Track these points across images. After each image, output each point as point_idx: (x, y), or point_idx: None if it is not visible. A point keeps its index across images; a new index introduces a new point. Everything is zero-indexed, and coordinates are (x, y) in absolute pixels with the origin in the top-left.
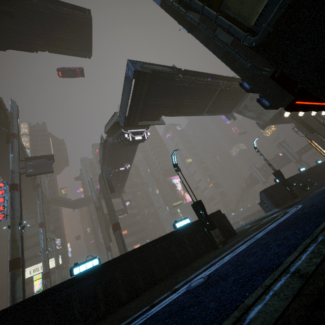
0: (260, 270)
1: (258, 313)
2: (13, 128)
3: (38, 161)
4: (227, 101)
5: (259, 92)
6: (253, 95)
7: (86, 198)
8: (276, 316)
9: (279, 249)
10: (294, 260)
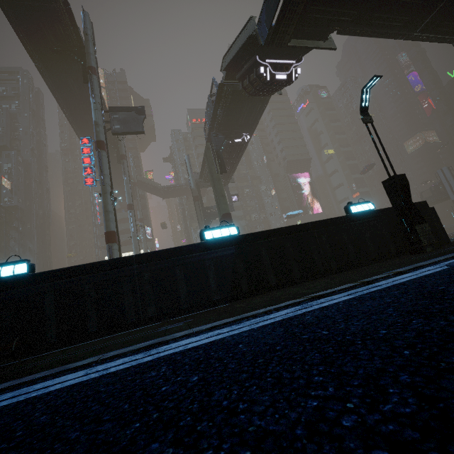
0: None
1: None
2: (91, 58)
3: (126, 115)
4: None
5: None
6: None
7: (178, 186)
8: None
9: None
10: None
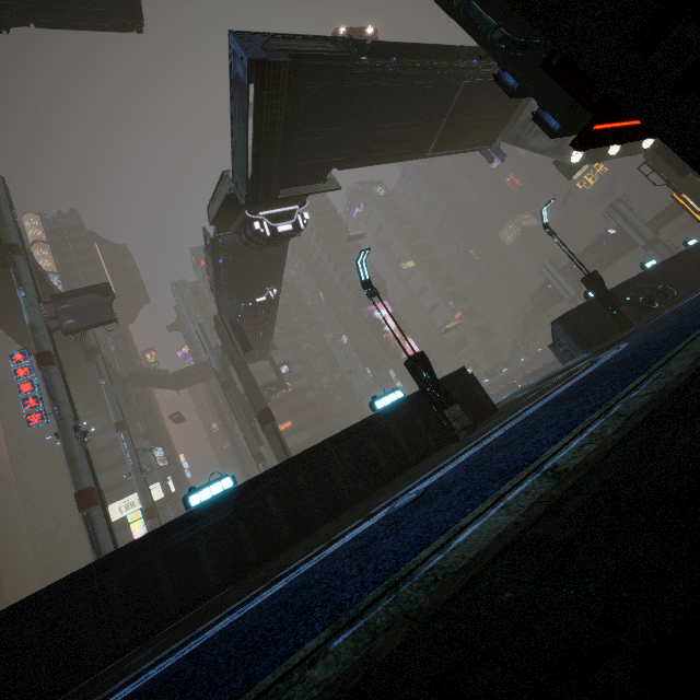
0: (502, 472)
1: (470, 535)
2: (8, 231)
3: (81, 301)
4: (484, 115)
5: (537, 95)
6: None
7: (199, 367)
8: (493, 536)
9: (547, 434)
10: (558, 451)
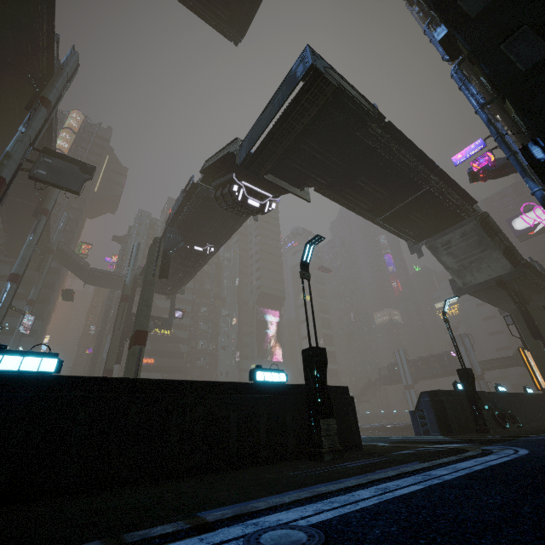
0: None
1: None
2: (52, 91)
3: (64, 165)
4: (426, 219)
5: None
6: (470, 230)
7: (115, 276)
8: None
9: None
10: None
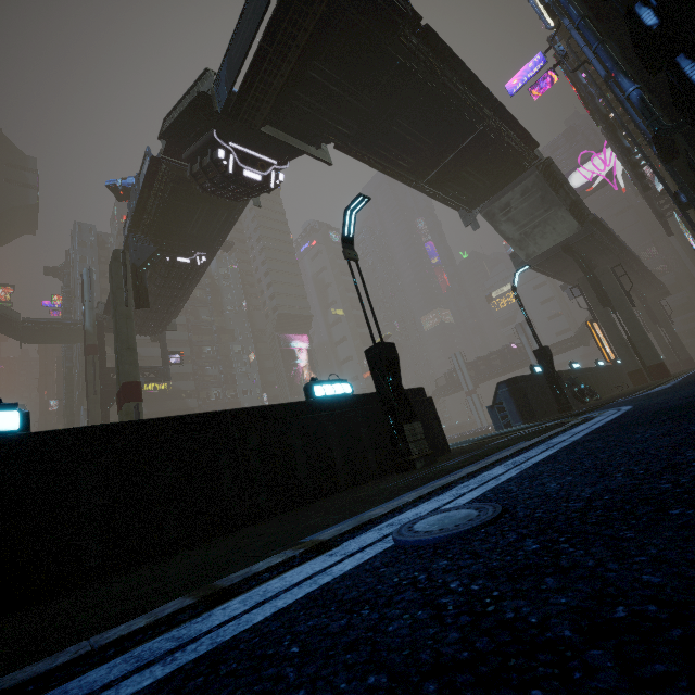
0: None
1: None
2: None
3: None
4: (480, 175)
5: None
6: (531, 185)
7: (65, 324)
8: None
9: None
10: None
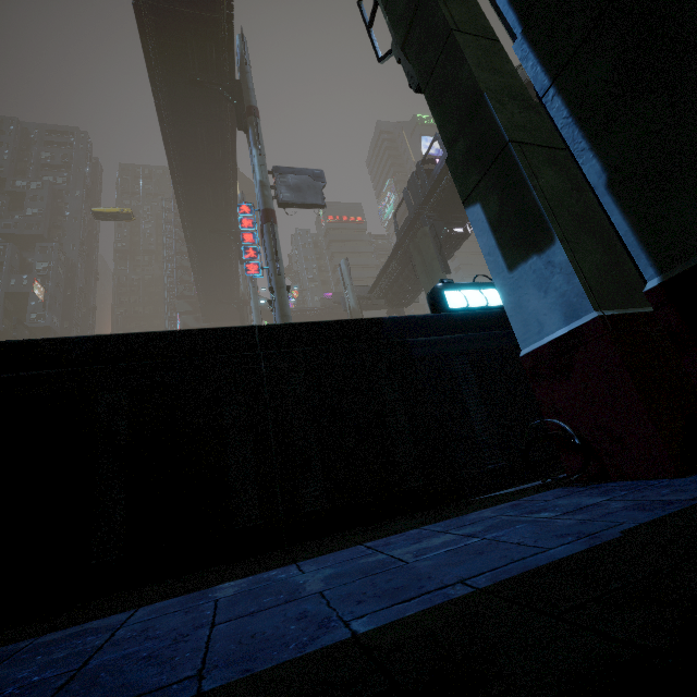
0: None
1: None
2: (252, 95)
3: (298, 179)
4: None
5: None
6: None
7: (309, 311)
8: None
9: None
10: None
